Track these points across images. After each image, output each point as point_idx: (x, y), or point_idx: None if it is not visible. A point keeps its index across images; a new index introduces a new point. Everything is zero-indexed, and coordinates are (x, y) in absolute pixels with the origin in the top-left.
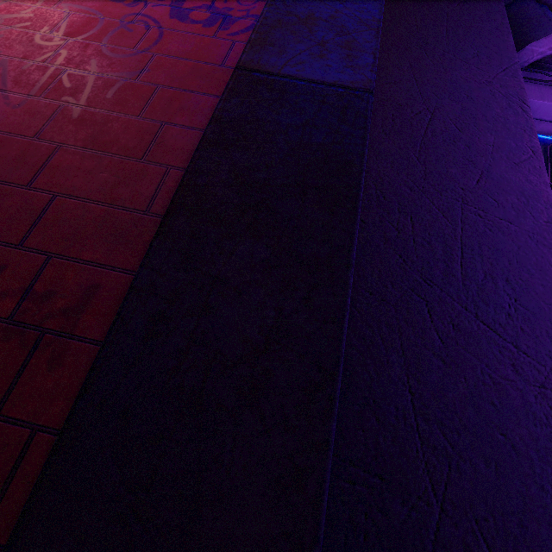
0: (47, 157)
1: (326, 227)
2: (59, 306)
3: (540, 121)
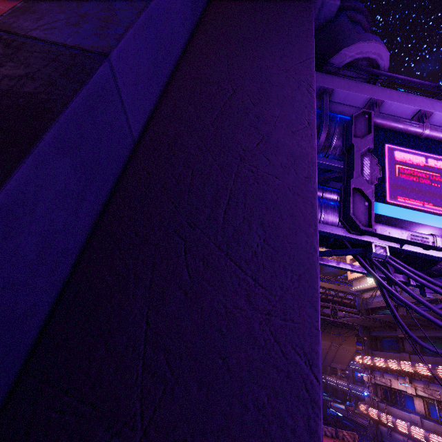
0: None
1: None
2: None
3: (350, 106)
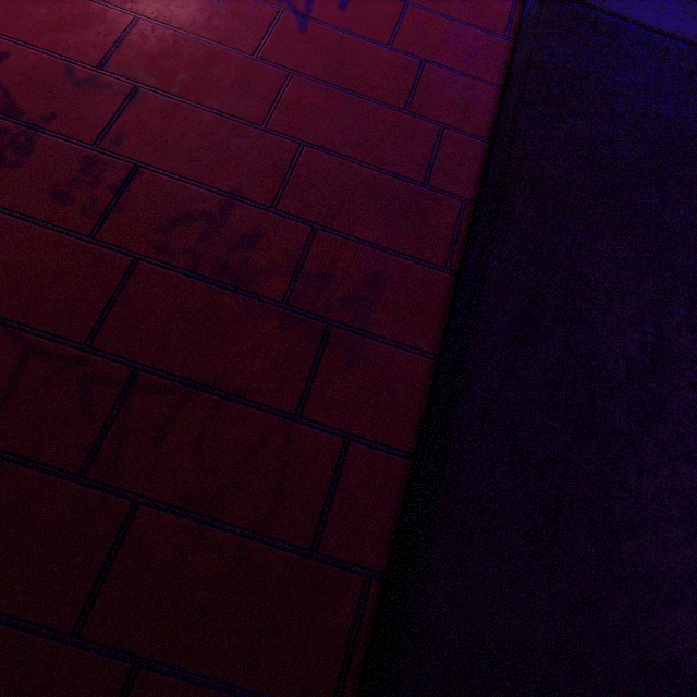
0: (279, 87)
1: (695, 231)
2: (341, 294)
3: None
